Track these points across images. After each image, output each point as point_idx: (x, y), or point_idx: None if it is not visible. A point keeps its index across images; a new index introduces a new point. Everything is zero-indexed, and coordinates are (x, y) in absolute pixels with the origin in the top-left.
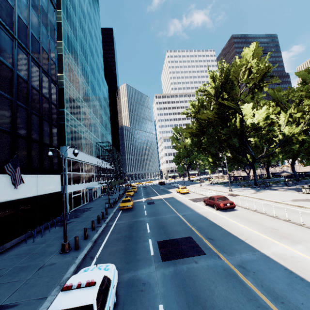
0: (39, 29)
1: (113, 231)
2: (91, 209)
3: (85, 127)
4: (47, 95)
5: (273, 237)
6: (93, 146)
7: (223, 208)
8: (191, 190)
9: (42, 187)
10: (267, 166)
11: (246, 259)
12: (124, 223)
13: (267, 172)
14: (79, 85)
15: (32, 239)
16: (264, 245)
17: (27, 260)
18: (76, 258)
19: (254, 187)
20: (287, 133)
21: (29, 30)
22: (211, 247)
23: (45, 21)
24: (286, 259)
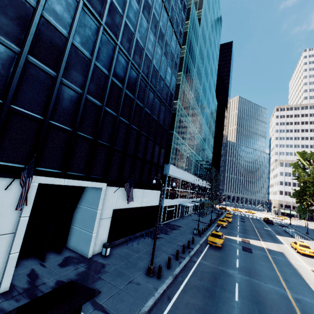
0: (166, 70)
1: (194, 272)
2: (179, 229)
3: (188, 146)
4: (162, 122)
5: None
6: (193, 163)
7: None
8: None
9: (146, 200)
10: None
11: None
12: (208, 266)
13: None
14: (189, 108)
15: (131, 243)
16: None
17: (124, 266)
18: (156, 290)
19: None
20: None
21: (159, 73)
22: None
23: (171, 61)
24: None
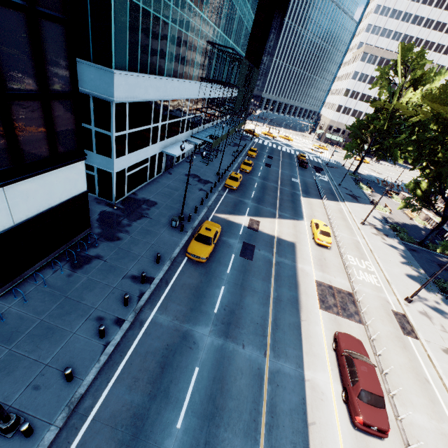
0: None
1: (128, 365)
2: (149, 215)
3: None
4: None
5: None
6: (198, 50)
7: (357, 426)
8: (339, 229)
9: (29, 204)
10: None
11: None
12: (163, 332)
13: None
14: None
15: (8, 303)
16: None
17: None
18: None
19: None
20: None
21: None
22: None
23: None
24: None
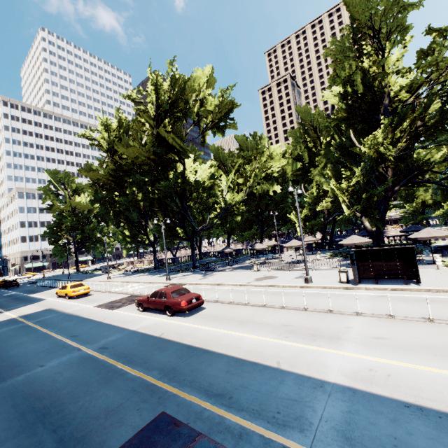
0: None
1: None
2: None
3: None
4: None
5: (303, 340)
6: None
7: (186, 308)
8: (91, 287)
9: None
10: (200, 244)
11: (338, 419)
12: None
13: (199, 251)
14: None
15: None
16: (316, 364)
17: None
18: None
19: (198, 270)
20: (229, 201)
21: None
22: (244, 426)
23: None
24: (375, 380)
